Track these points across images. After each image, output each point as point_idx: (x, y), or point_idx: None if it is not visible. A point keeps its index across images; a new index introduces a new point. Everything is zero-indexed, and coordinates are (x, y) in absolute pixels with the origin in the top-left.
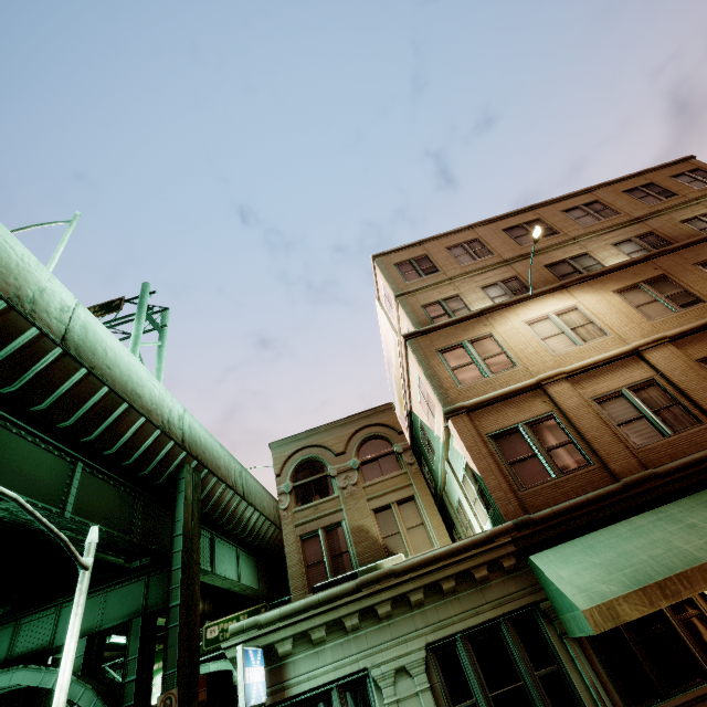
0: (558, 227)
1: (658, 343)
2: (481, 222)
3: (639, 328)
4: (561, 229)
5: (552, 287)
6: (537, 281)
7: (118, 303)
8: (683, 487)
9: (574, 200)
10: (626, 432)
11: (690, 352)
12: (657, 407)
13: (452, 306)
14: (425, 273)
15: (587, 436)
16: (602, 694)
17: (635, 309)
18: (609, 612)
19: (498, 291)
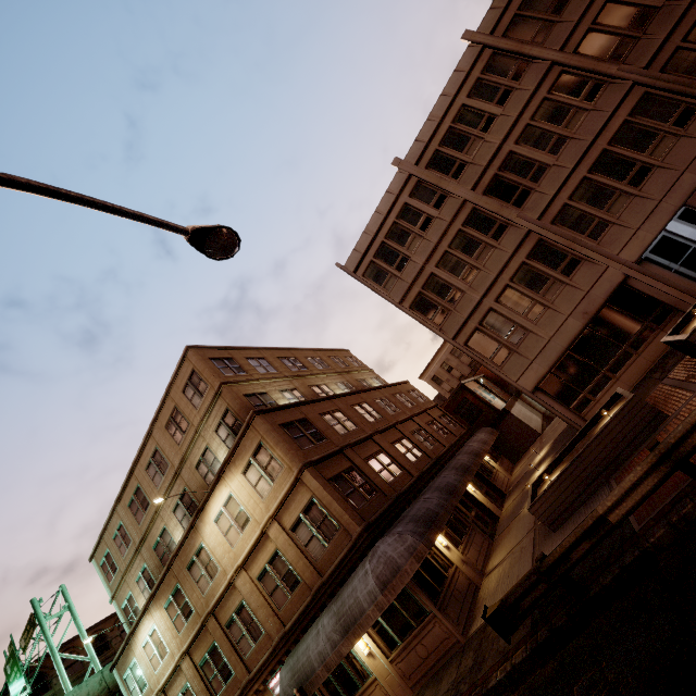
0: (148, 494)
1: (182, 658)
2: (116, 502)
3: (177, 643)
4: (150, 497)
5: (143, 611)
6: (154, 567)
7: (33, 619)
8: None
9: (147, 450)
10: None
11: (196, 658)
12: None
13: (131, 604)
14: (113, 572)
15: None
16: None
17: (173, 624)
18: None
19: (143, 583)
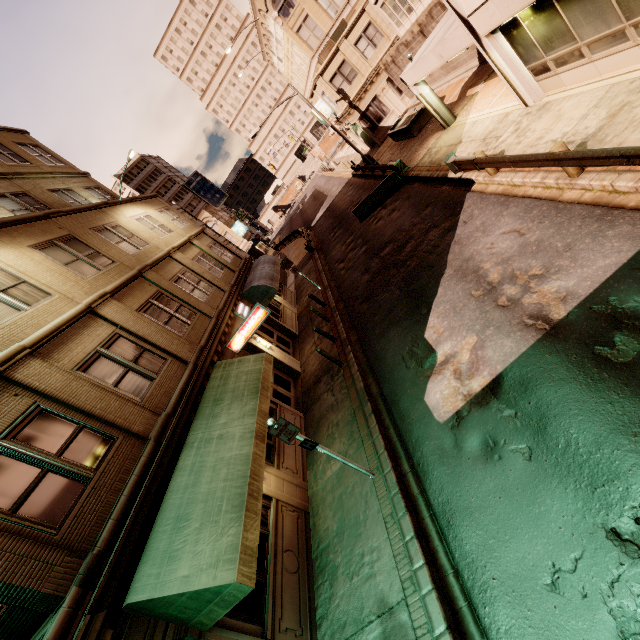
0: None
1: (105, 298)
2: None
3: (79, 286)
4: None
5: None
6: None
7: None
8: (189, 414)
9: None
10: (126, 390)
11: (129, 305)
12: (134, 357)
13: None
14: None
15: (96, 412)
16: (250, 639)
17: (65, 267)
18: (248, 555)
19: None
